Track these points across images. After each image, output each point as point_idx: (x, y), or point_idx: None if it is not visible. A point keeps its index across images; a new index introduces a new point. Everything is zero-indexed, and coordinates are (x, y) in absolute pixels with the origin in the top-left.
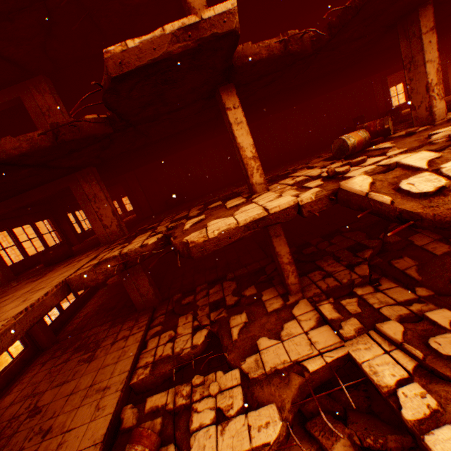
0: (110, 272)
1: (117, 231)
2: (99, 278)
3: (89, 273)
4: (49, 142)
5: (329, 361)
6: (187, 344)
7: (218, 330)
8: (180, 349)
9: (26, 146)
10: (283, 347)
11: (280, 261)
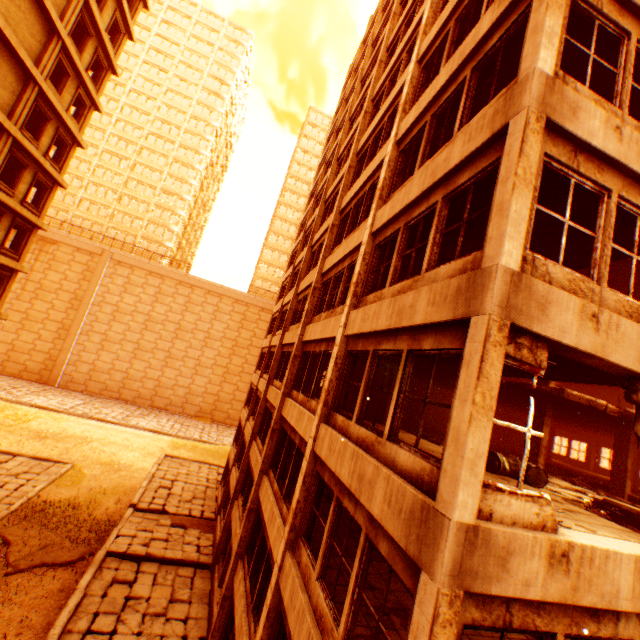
0: None
1: None
2: None
3: None
4: None
5: (594, 496)
6: None
7: None
8: None
9: None
10: (560, 482)
11: (540, 442)
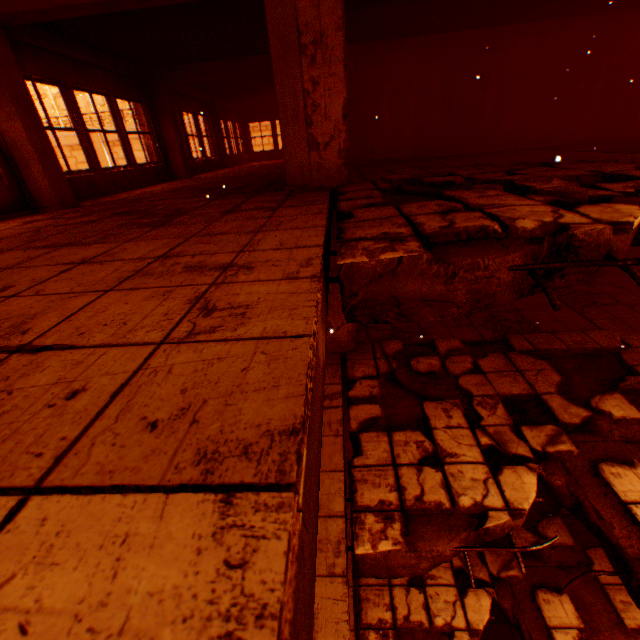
0: (443, 556)
1: (343, 340)
2: (418, 565)
3: (403, 553)
4: (513, 291)
5: None
6: (458, 619)
7: (516, 612)
8: (444, 623)
9: (461, 297)
10: None
11: None
